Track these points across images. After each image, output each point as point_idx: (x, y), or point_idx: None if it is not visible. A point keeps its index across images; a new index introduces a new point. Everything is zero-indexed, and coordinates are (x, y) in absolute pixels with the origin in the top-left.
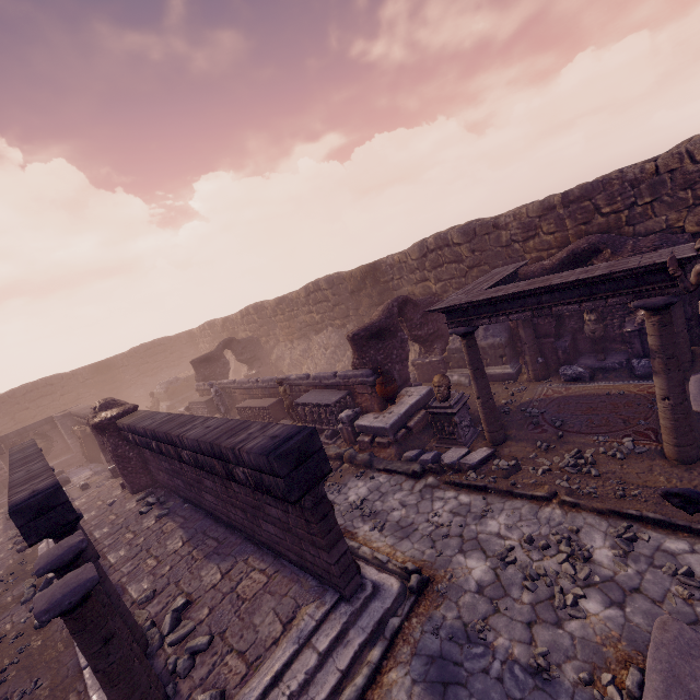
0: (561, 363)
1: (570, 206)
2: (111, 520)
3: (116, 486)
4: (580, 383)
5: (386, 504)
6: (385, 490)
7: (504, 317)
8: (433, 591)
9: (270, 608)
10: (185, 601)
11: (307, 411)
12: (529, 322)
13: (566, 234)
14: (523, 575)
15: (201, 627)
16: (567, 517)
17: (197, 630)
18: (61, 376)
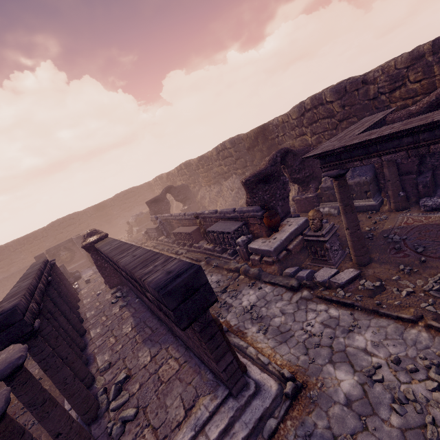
0: (421, 196)
1: (439, 52)
2: (96, 305)
3: (103, 282)
4: (439, 212)
5: (270, 311)
6: (269, 299)
7: (376, 159)
8: (306, 396)
9: (178, 393)
10: (125, 376)
11: (215, 236)
12: (394, 162)
13: (432, 80)
14: (391, 396)
15: (133, 399)
16: (434, 342)
17: (130, 401)
18: (78, 213)
